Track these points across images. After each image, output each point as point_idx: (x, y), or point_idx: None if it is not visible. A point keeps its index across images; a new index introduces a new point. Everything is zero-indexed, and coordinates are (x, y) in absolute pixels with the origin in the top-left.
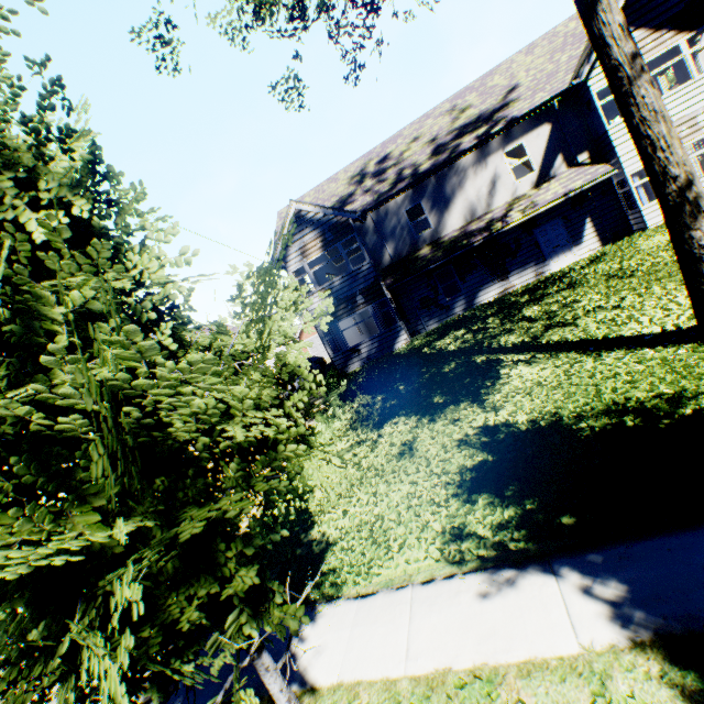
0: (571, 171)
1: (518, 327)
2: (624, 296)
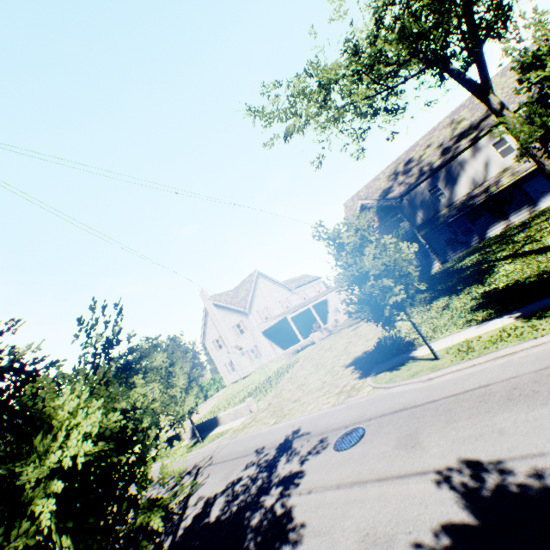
0: None
1: (508, 247)
2: None
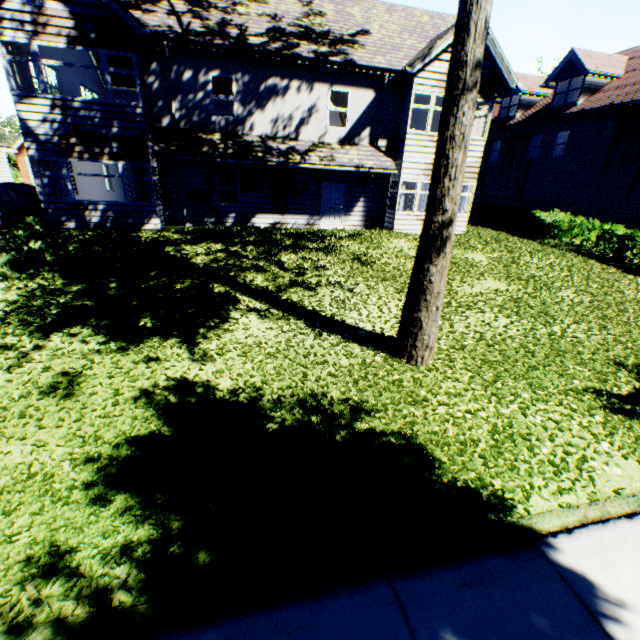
0: (370, 149)
1: (271, 269)
2: (359, 282)
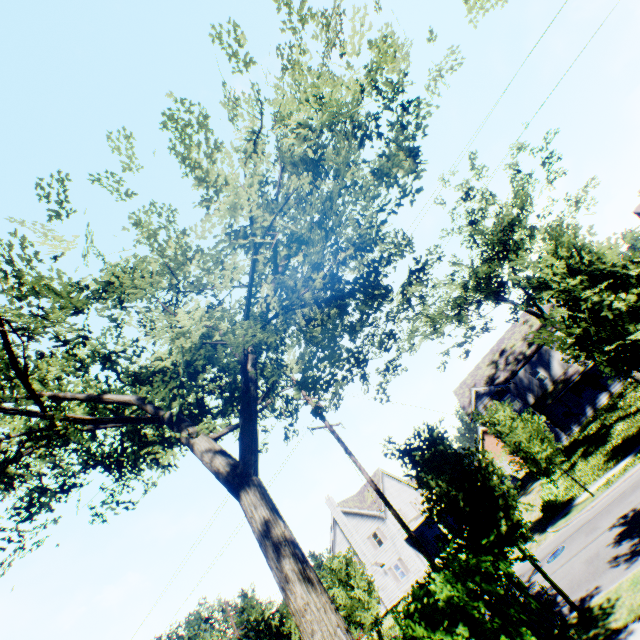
0: None
1: (615, 413)
2: None
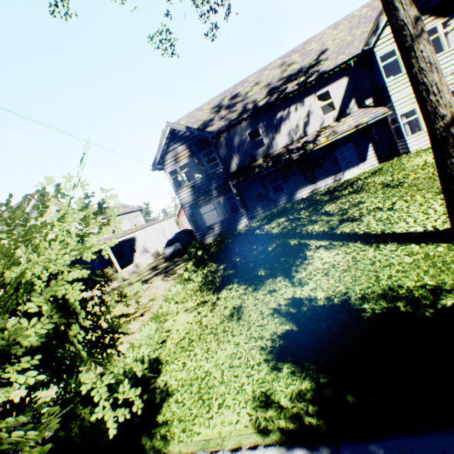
0: (360, 110)
1: (321, 219)
2: (395, 201)
